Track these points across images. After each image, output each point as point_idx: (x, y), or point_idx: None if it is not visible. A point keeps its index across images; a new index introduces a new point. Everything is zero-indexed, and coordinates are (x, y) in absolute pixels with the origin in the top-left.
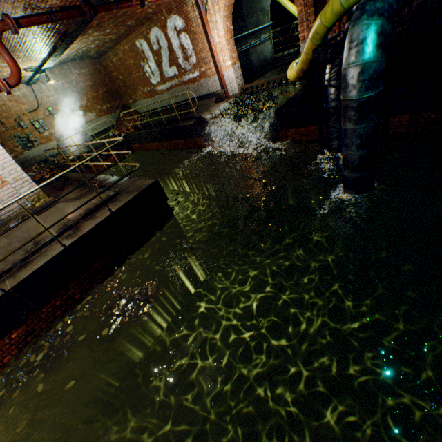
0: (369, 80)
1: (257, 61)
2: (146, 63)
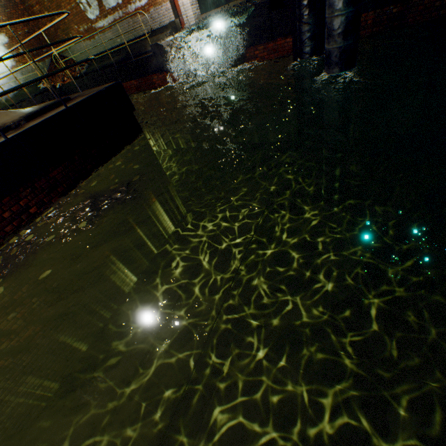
0: None
1: None
2: None
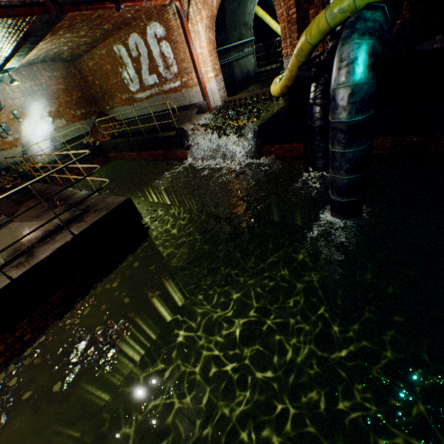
0: (360, 102)
1: (241, 74)
2: (125, 70)
